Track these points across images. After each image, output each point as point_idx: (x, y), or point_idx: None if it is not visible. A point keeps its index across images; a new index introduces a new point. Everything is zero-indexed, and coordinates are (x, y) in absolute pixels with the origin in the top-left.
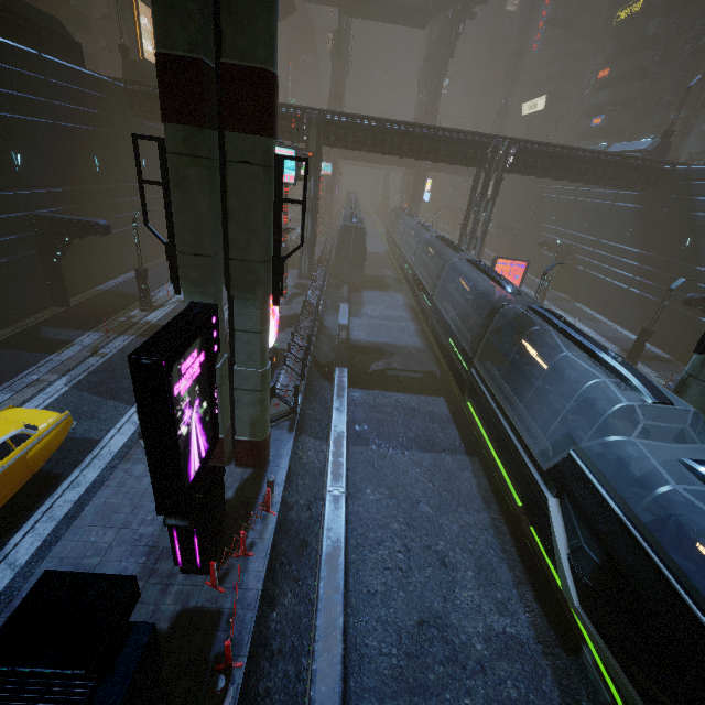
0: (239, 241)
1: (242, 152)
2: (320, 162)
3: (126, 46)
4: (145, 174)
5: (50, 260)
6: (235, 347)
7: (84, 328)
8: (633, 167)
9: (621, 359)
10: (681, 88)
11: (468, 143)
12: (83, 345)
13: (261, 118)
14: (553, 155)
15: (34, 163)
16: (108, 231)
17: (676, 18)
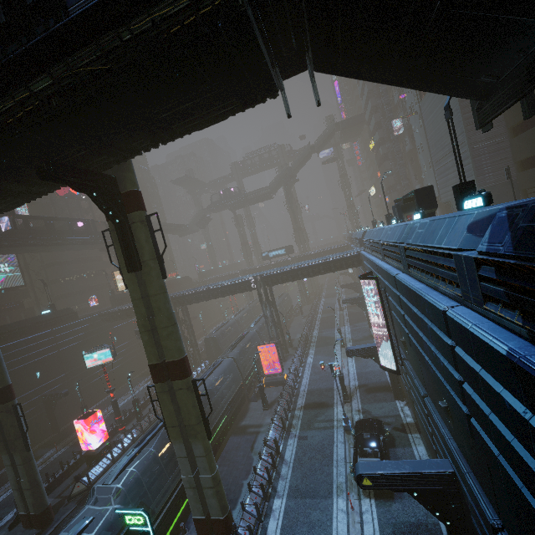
0: (8, 434)
1: (1, 409)
2: (187, 311)
3: (112, 290)
4: (117, 343)
5: (50, 412)
6: (19, 471)
7: (53, 446)
8: (333, 262)
9: (127, 455)
10: (414, 171)
11: (238, 284)
12: (44, 458)
13: (1, 400)
14: (284, 273)
15: (48, 371)
16: (67, 394)
17: (389, 143)
